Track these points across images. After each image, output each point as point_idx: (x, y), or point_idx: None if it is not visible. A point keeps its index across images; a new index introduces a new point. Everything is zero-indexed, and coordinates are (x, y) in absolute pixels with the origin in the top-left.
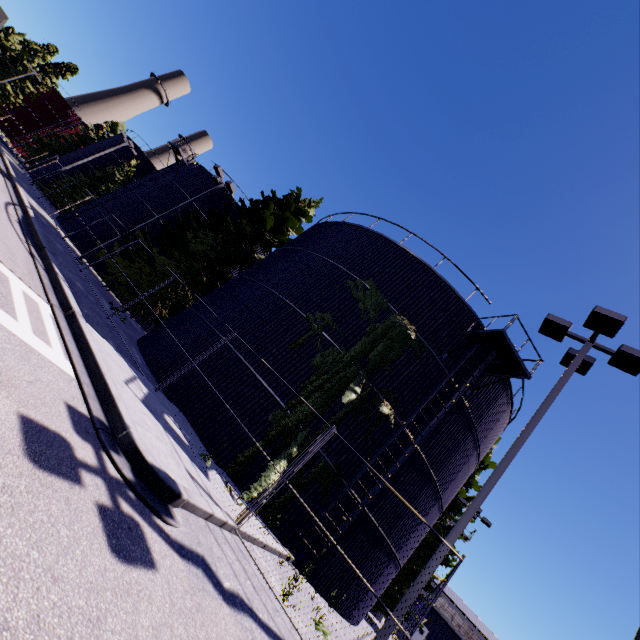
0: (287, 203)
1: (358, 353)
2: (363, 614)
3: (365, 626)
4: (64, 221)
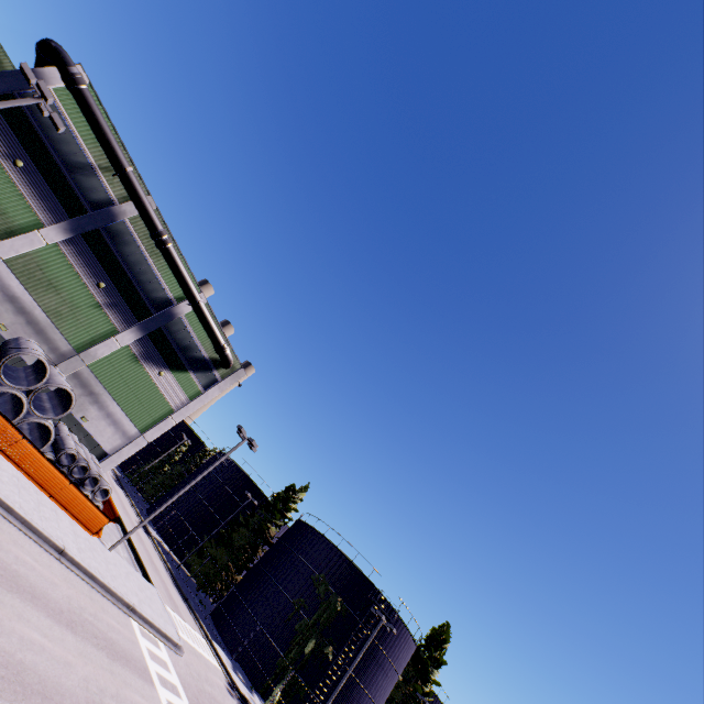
0: (288, 497)
1: (315, 620)
2: None
3: None
4: (156, 522)
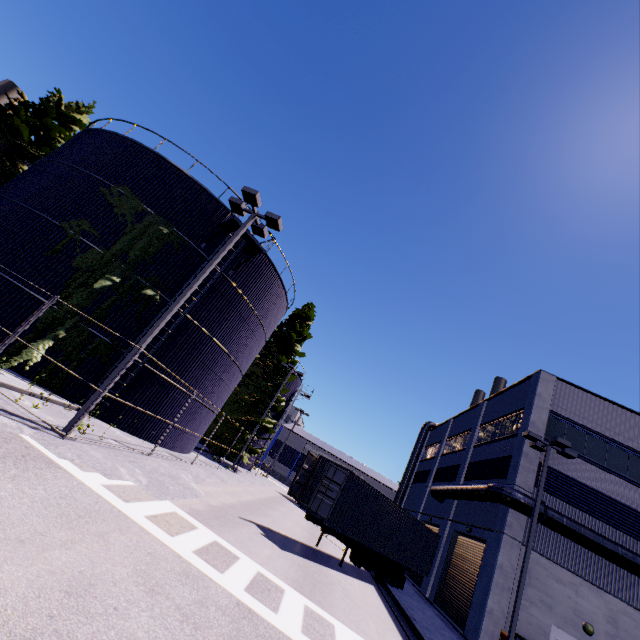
0: (45, 108)
1: (117, 251)
2: (180, 443)
3: (202, 459)
4: None
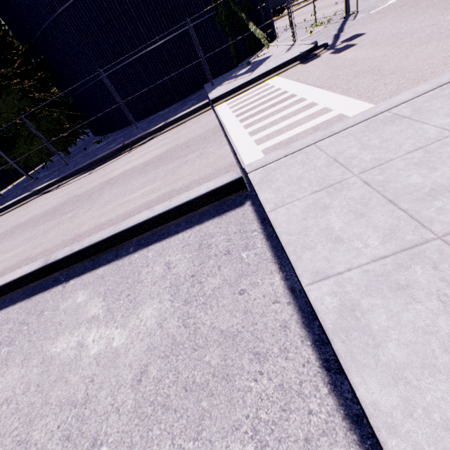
0: None
1: None
2: None
3: None
4: None
